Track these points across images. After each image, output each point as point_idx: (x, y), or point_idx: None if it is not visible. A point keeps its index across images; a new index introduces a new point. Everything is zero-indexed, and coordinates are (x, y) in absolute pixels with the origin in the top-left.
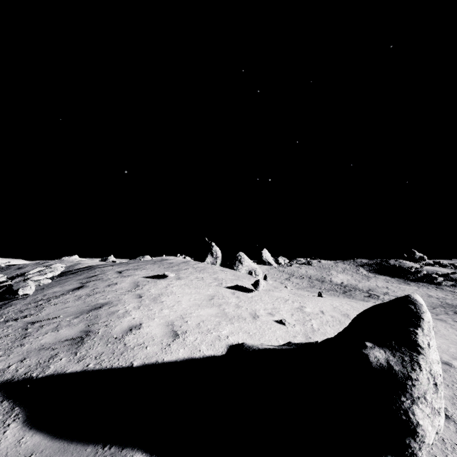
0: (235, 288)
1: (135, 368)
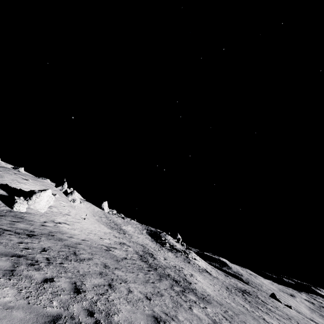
0: None
1: (5, 185)
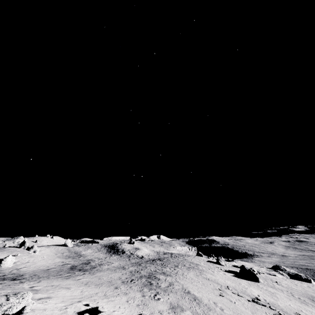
0: (13, 255)
1: None
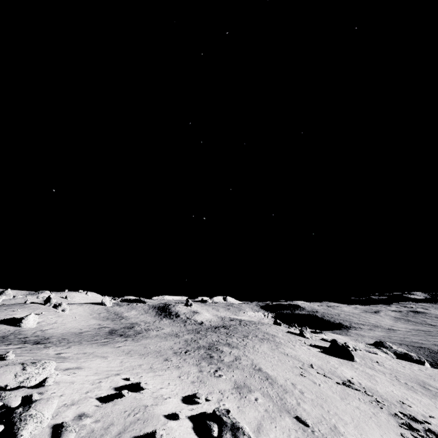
0: (37, 314)
1: (3, 321)
